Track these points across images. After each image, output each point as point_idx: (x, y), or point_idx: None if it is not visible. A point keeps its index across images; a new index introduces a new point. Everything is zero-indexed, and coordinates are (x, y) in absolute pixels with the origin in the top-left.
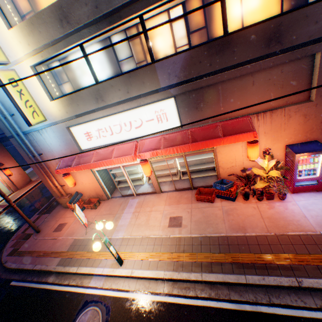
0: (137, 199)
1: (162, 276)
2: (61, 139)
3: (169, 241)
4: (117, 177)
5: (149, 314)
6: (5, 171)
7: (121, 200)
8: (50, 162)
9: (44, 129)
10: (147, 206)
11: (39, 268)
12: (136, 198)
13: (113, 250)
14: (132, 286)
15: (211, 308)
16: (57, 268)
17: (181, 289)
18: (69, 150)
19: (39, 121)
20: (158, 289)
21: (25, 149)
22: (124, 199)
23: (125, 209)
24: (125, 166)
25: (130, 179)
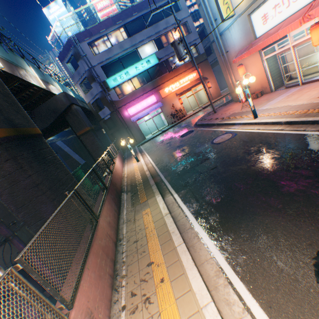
0: (299, 87)
1: (281, 121)
2: (241, 31)
3: (307, 105)
4: (288, 73)
5: (258, 136)
6: (207, 85)
7: (281, 91)
8: (231, 59)
9: (231, 25)
10: (306, 90)
11: (209, 123)
12: (299, 87)
13: (250, 103)
14: (255, 128)
15: (311, 135)
16: (217, 123)
17: (293, 128)
18: (246, 41)
19: (229, 16)
20: (273, 128)
21: (218, 49)
22: (285, 90)
23: (280, 95)
24: (295, 46)
25: (297, 65)
